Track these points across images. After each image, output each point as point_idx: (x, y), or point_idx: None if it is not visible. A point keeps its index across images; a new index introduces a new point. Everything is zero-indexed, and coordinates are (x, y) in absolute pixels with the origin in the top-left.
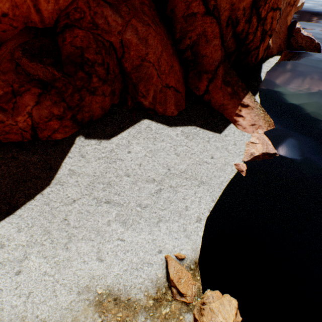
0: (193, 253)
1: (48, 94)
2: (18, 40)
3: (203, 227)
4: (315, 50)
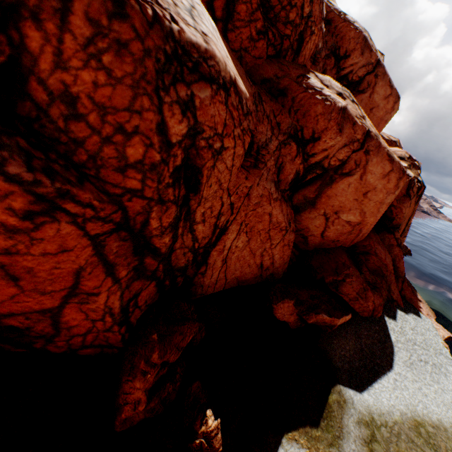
0: None
1: (373, 290)
2: (344, 254)
3: None
4: (408, 253)
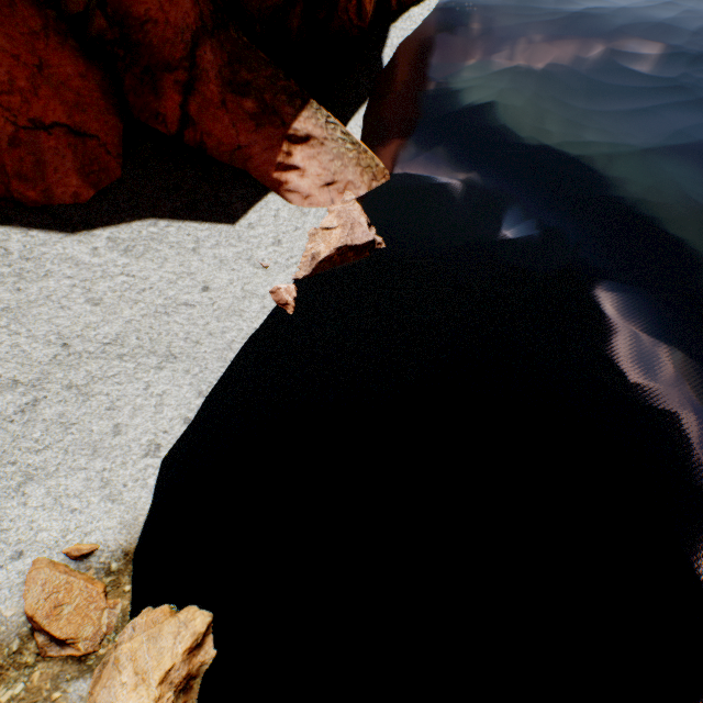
0: (124, 534)
1: None
2: None
3: (164, 463)
4: None
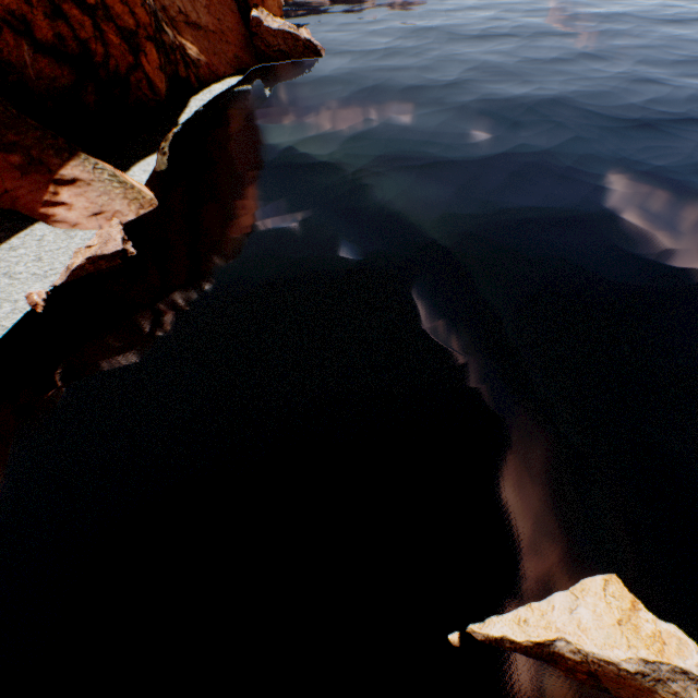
0: None
1: None
2: None
3: None
4: (309, 53)
